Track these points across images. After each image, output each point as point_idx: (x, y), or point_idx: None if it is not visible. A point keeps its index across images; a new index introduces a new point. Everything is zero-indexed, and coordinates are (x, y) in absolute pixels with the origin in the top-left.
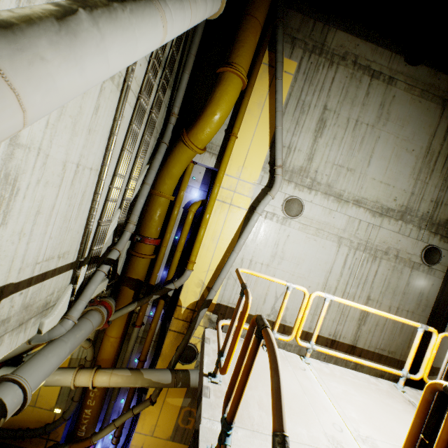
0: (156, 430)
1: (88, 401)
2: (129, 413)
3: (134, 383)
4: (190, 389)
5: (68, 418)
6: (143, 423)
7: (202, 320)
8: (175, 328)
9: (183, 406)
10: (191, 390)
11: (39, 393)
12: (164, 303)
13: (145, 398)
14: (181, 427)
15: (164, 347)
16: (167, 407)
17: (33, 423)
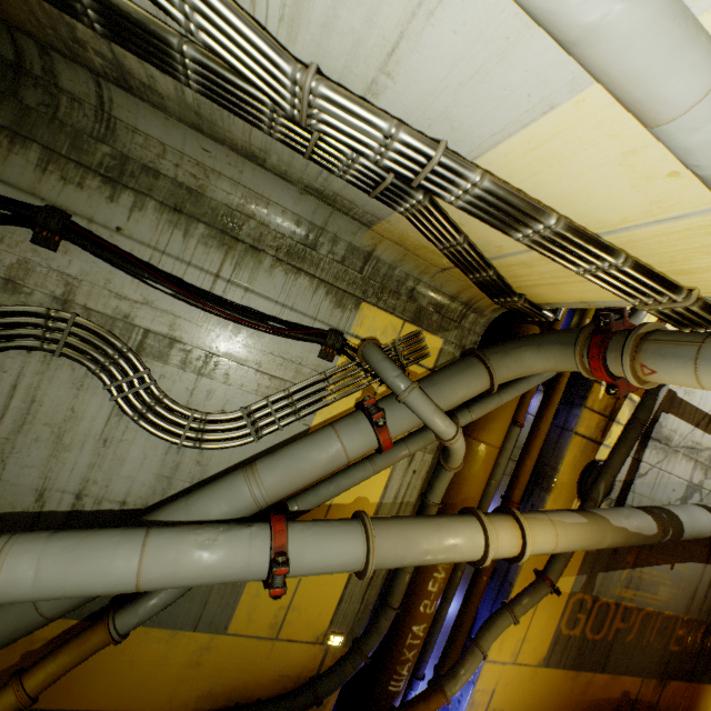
0: (522, 651)
1: (421, 605)
2: (507, 619)
3: (599, 539)
4: (587, 556)
5: (370, 655)
6: (502, 639)
7: (626, 415)
8: (584, 430)
9: (573, 592)
10: (589, 558)
11: (291, 601)
12: (547, 381)
13: (513, 585)
14: (563, 635)
15: (561, 471)
16: (547, 599)
17: (267, 684)
